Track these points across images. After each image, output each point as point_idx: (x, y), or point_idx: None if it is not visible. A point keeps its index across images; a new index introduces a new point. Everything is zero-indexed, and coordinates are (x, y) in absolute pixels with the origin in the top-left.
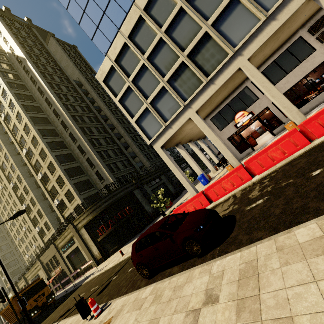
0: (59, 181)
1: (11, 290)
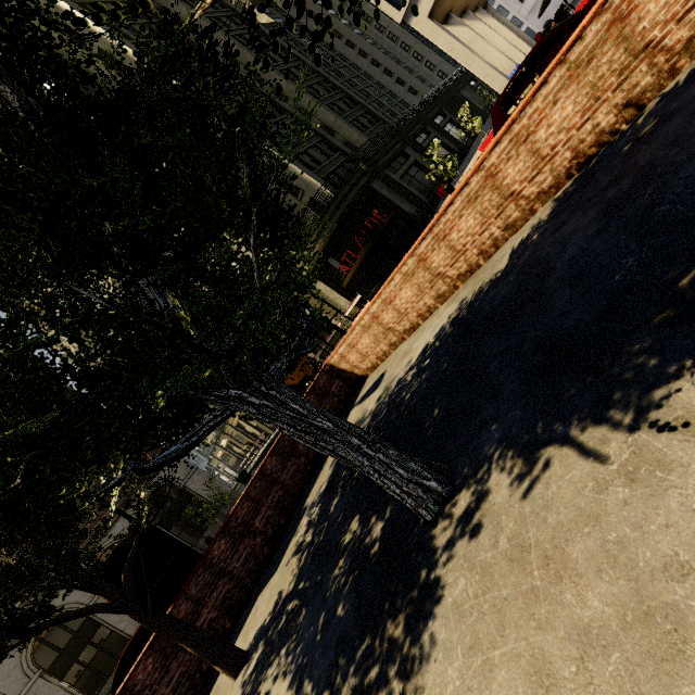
0: None
1: (223, 435)
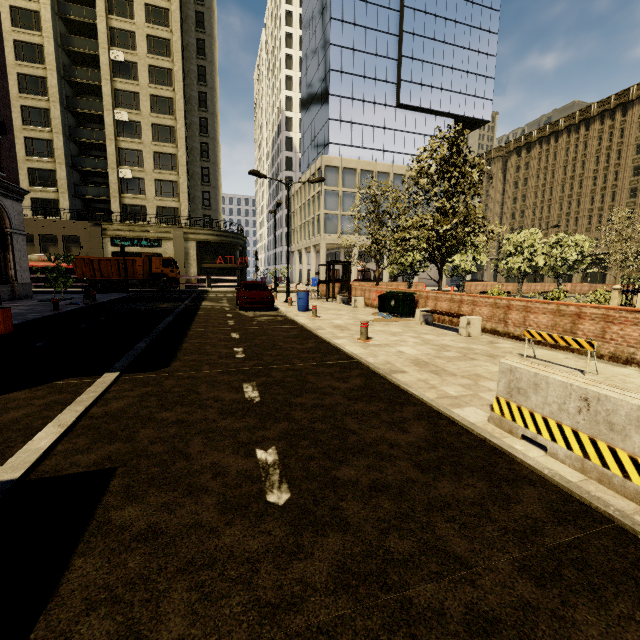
0: (160, 158)
1: None
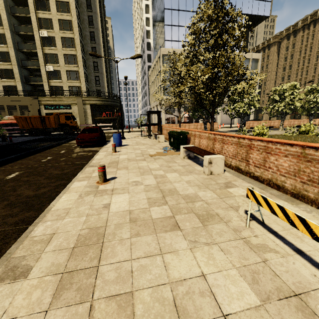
0: (67, 58)
1: None
